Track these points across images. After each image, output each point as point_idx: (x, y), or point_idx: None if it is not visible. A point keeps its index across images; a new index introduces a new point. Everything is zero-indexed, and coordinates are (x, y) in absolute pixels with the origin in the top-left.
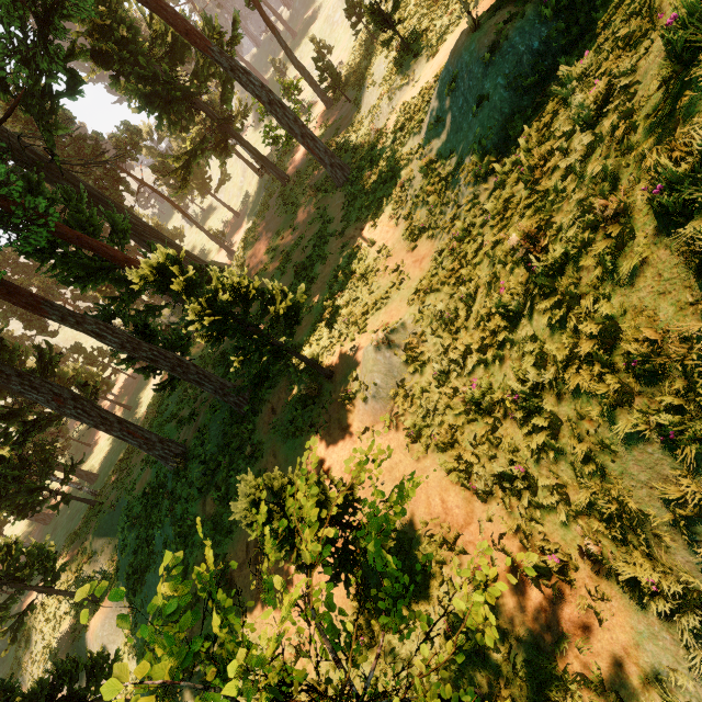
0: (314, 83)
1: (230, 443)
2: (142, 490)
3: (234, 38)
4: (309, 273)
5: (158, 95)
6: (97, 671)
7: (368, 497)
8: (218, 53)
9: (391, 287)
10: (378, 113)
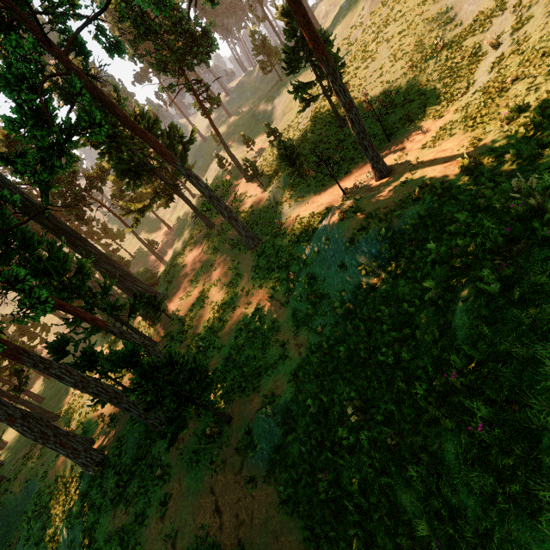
0: (240, 167)
1: (143, 458)
2: (53, 479)
3: (190, 140)
4: (222, 316)
5: (131, 170)
6: None
7: (248, 543)
8: (180, 166)
9: (278, 359)
10: (281, 211)
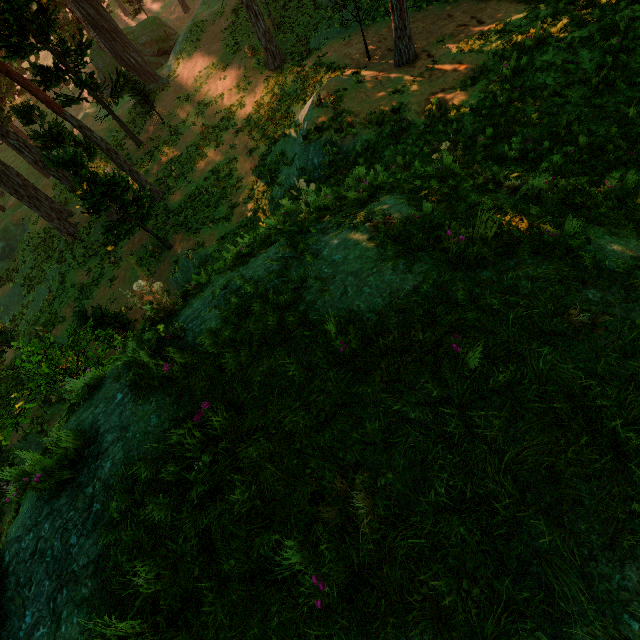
0: None
1: (106, 246)
2: (42, 228)
3: None
4: (204, 148)
5: None
6: (4, 333)
7: None
8: None
9: (223, 218)
10: (318, 31)
